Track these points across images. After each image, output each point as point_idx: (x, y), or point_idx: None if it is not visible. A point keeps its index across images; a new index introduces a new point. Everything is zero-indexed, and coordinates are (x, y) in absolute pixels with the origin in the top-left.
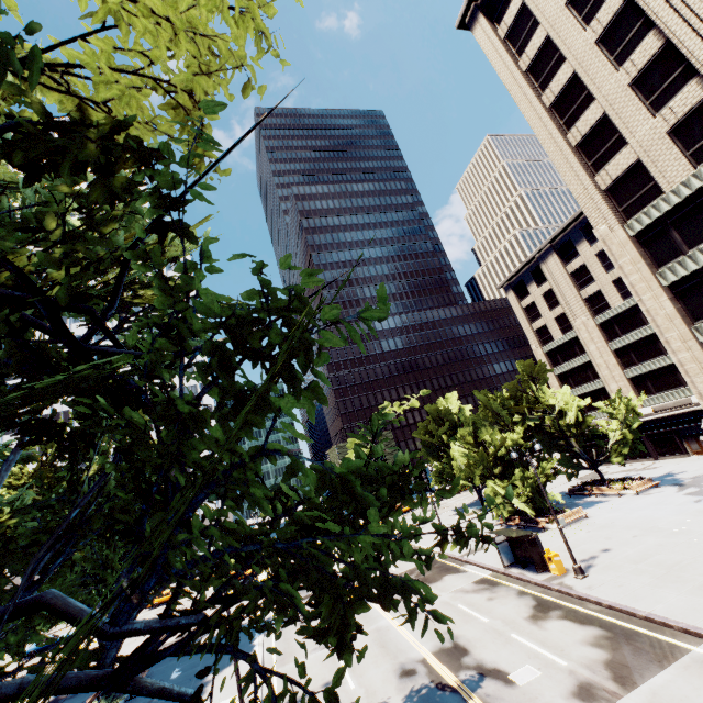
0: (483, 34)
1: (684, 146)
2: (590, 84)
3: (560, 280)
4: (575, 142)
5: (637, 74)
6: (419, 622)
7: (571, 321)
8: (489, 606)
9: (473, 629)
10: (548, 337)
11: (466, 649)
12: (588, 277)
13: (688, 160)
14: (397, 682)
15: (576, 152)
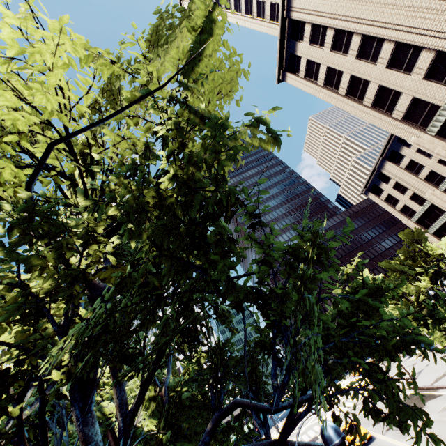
0: (292, 80)
1: (438, 80)
2: (363, 76)
3: (400, 175)
4: (369, 104)
5: (387, 61)
6: (424, 440)
7: (422, 196)
8: None
9: None
10: (411, 212)
11: None
12: (418, 166)
13: (445, 86)
14: None
15: (372, 108)
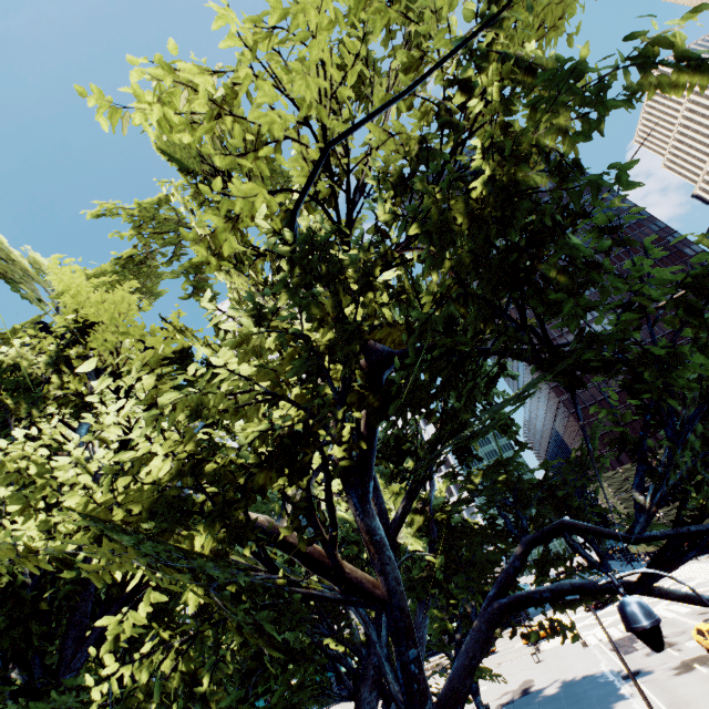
0: None
1: None
2: None
3: None
4: None
5: None
6: None
7: None
8: None
9: None
10: None
11: None
12: None
13: None
14: None
15: None
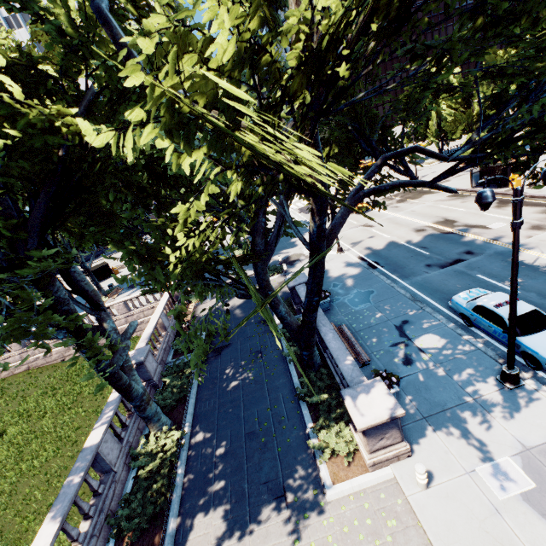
0: None
1: None
2: None
3: None
4: None
5: None
6: (415, 214)
7: None
8: (464, 205)
9: (456, 214)
10: None
11: (454, 221)
12: None
13: None
14: (415, 234)
15: None
